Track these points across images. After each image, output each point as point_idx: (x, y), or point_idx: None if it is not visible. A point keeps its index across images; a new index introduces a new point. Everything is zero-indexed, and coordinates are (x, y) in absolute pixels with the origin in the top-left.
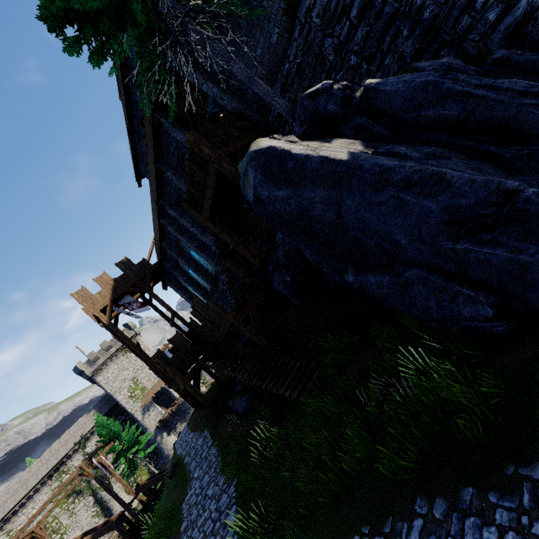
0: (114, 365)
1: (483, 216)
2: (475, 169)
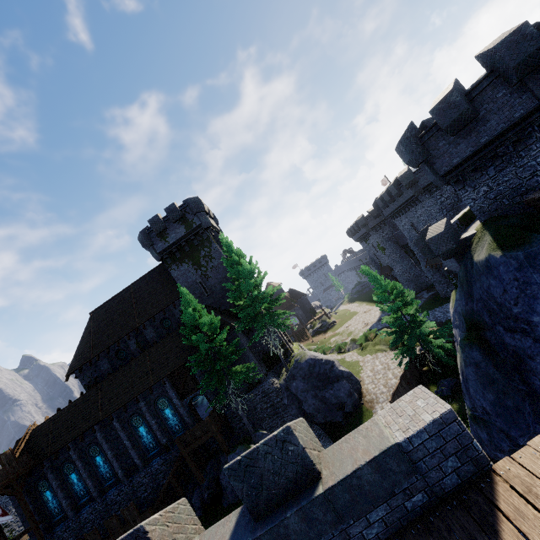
0: None
1: None
2: None
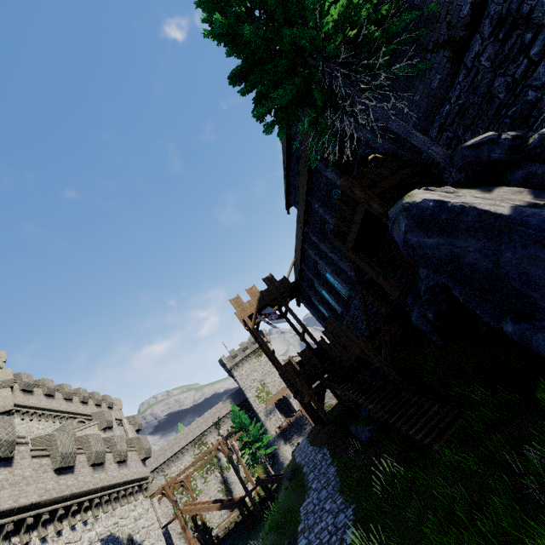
0: (248, 365)
1: None
2: None
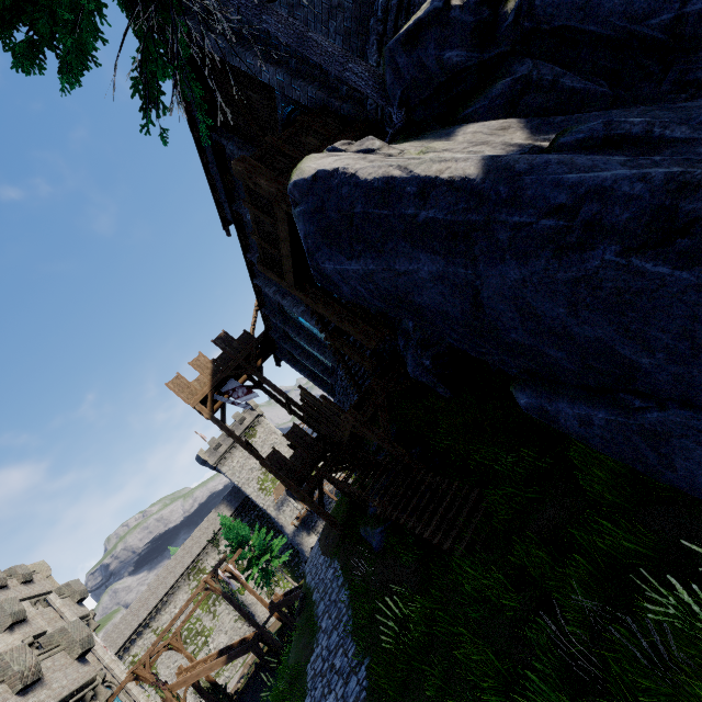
0: (239, 453)
1: None
2: None
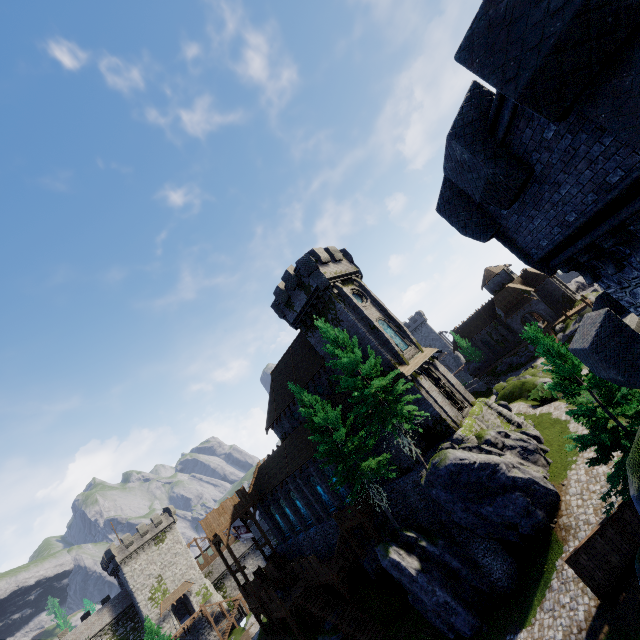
0: (144, 556)
1: (444, 604)
2: (445, 587)
